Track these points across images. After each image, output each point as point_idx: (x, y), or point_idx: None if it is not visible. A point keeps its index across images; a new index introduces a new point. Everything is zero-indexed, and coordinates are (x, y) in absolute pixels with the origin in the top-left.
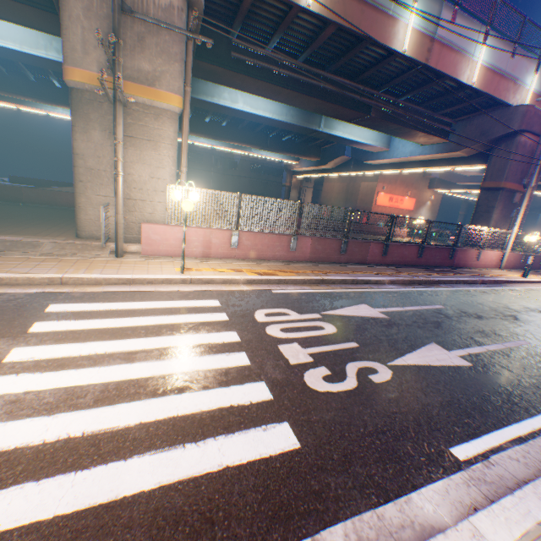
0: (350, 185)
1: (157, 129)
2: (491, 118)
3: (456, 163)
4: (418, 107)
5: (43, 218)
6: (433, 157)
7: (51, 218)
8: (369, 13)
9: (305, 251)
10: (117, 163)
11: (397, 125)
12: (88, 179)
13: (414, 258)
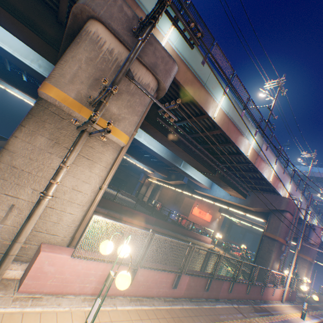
0: (179, 195)
1: (100, 152)
2: (270, 197)
3: (248, 212)
4: (237, 178)
5: None
6: (235, 203)
7: None
8: (237, 132)
9: (182, 287)
10: (52, 185)
11: (226, 183)
12: (4, 175)
13: (244, 292)
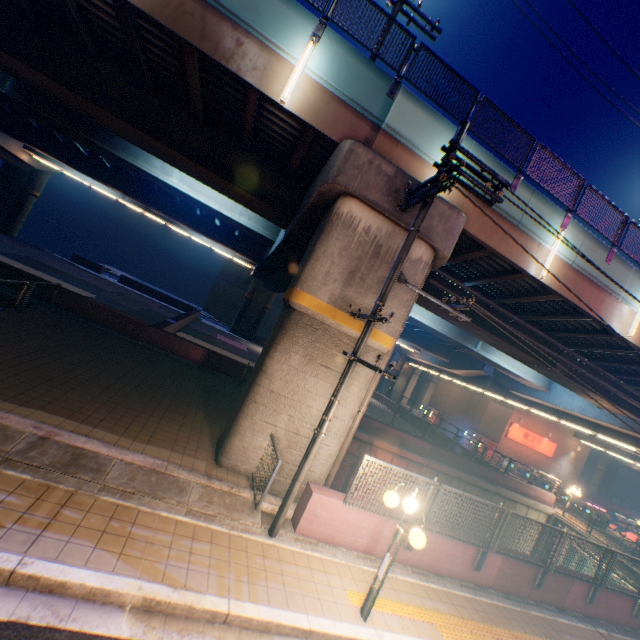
0: (474, 397)
1: (358, 365)
2: None
3: None
4: (610, 375)
5: (167, 388)
6: (612, 426)
7: (174, 389)
8: (598, 294)
9: (489, 571)
10: (325, 421)
11: (582, 386)
12: (263, 400)
13: (625, 613)
